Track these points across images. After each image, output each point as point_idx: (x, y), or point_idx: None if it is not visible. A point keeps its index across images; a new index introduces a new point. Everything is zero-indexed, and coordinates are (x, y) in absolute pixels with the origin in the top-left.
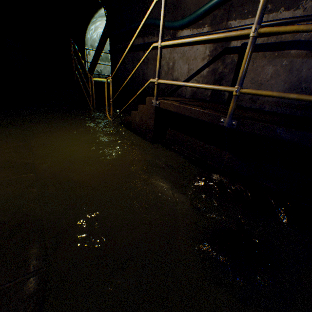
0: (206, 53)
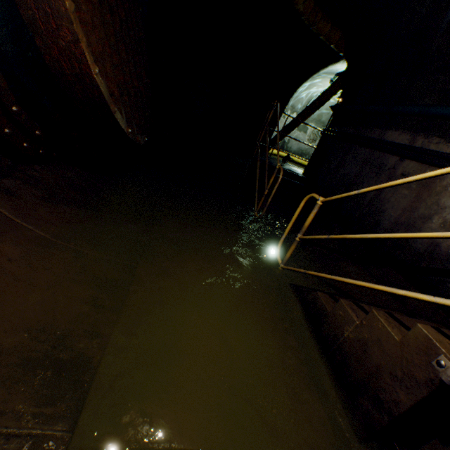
0: None
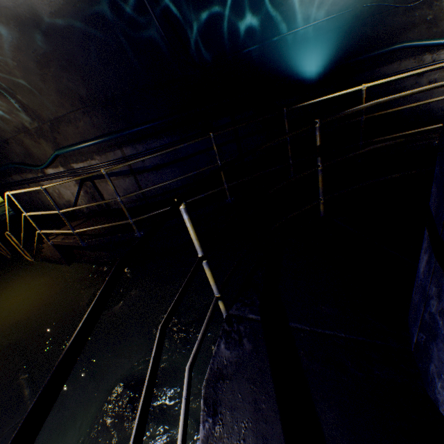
0: (74, 182)
